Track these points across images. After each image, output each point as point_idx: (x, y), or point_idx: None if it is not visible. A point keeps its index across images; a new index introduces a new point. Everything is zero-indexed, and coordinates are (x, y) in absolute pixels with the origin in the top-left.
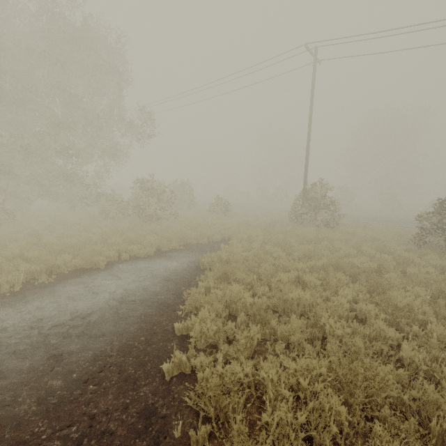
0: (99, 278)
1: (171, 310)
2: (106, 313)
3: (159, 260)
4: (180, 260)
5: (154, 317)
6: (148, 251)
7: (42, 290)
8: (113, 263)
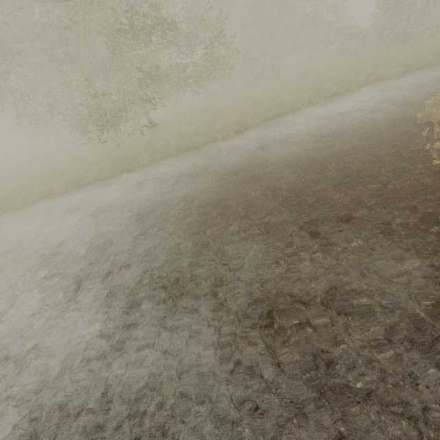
0: (353, 96)
1: (421, 101)
2: (366, 108)
3: (407, 78)
4: (434, 73)
5: (405, 106)
6: (396, 71)
7: (319, 105)
8: (361, 87)
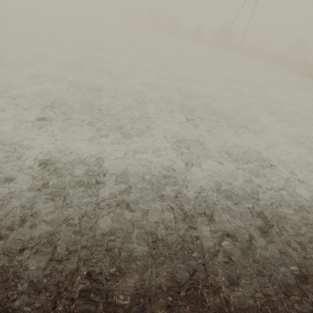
0: None
1: None
2: None
3: None
4: None
5: None
6: None
7: None
8: None
